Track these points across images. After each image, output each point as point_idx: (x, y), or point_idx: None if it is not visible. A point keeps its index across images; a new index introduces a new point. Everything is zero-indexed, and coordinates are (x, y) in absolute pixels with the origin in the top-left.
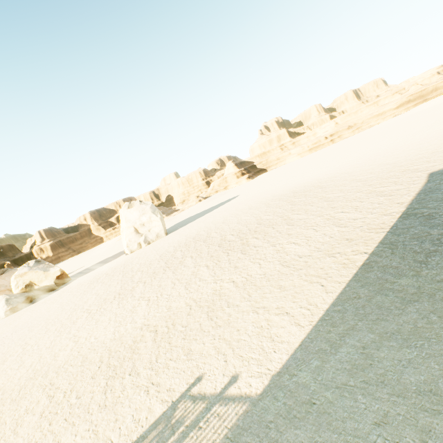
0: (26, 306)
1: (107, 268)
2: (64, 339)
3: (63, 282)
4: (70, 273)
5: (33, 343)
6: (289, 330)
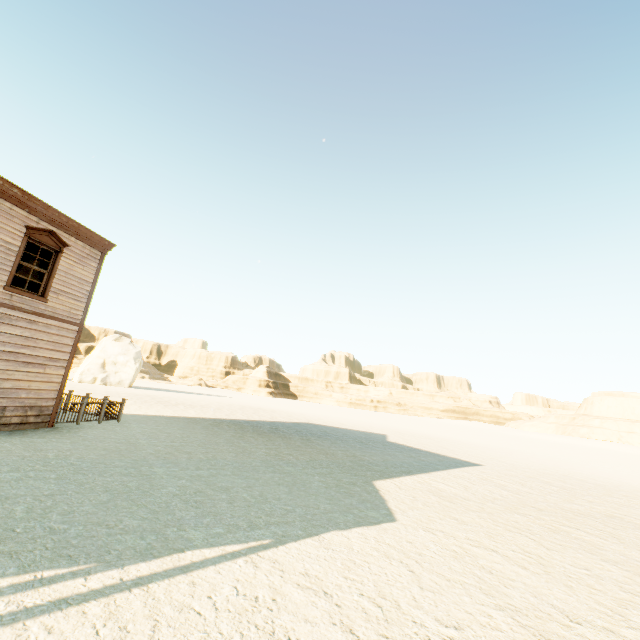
0: None
1: None
2: None
3: None
4: None
5: None
6: (140, 413)
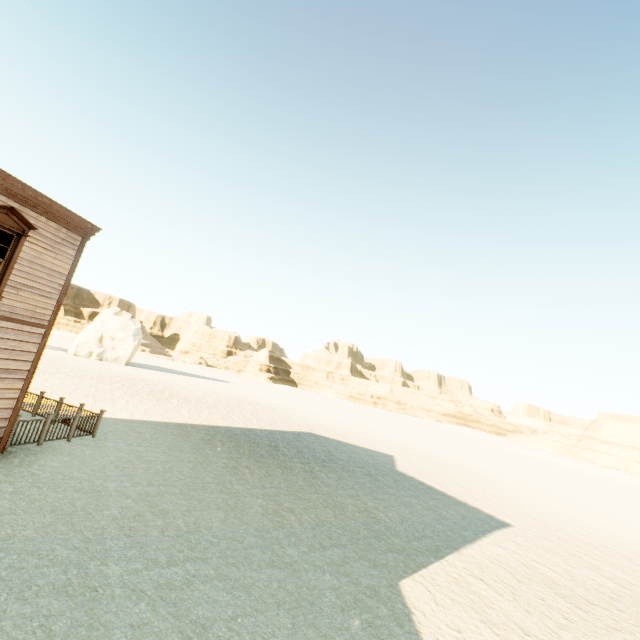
0: None
1: None
2: None
3: None
4: None
5: None
6: (125, 416)
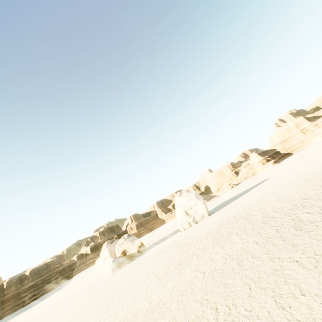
0: (122, 267)
1: (168, 242)
2: (142, 299)
3: (142, 251)
4: (146, 245)
5: (124, 297)
6: None
